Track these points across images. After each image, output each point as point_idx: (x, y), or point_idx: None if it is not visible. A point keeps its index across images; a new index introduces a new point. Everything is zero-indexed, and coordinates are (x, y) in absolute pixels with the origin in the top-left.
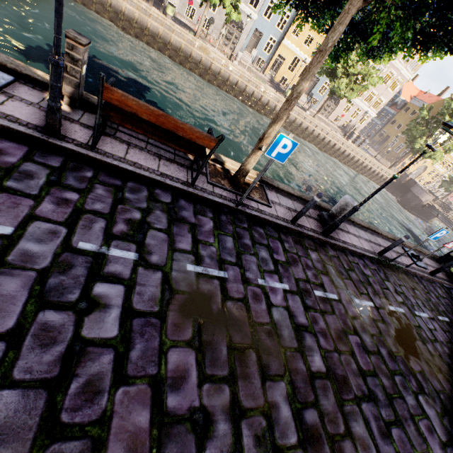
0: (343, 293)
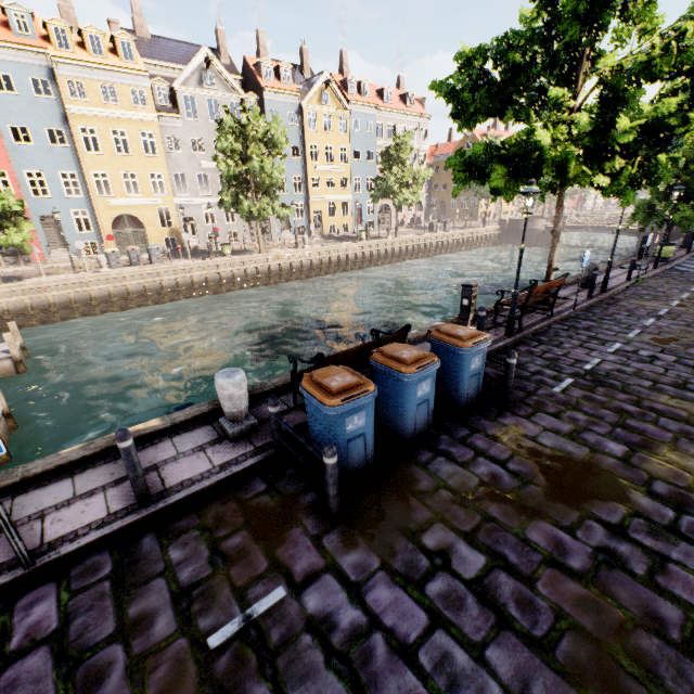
0: (663, 306)
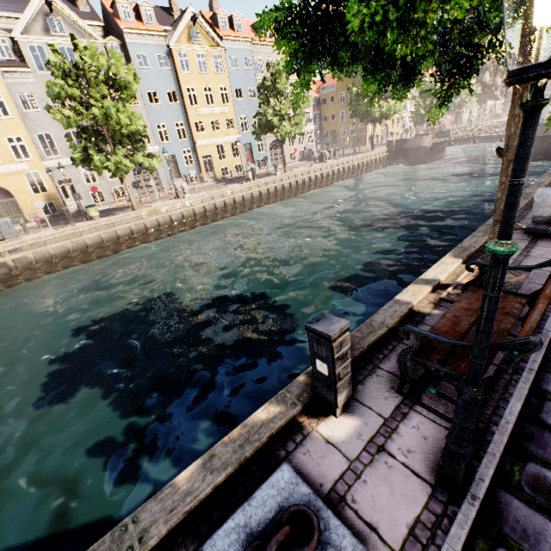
0: None
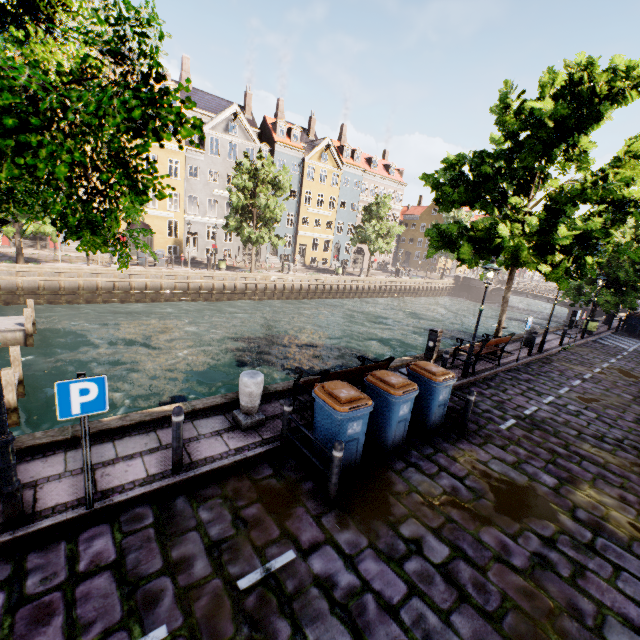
0: (588, 371)
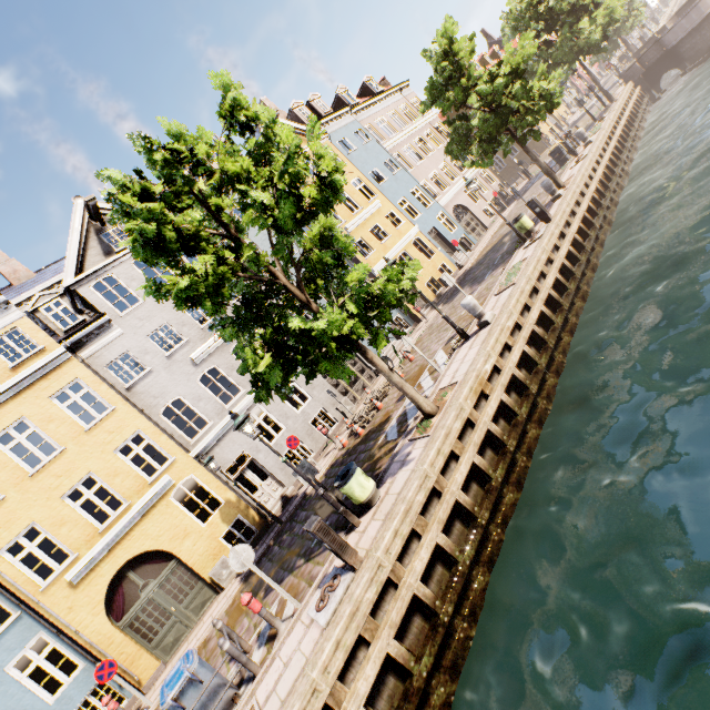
0: None
